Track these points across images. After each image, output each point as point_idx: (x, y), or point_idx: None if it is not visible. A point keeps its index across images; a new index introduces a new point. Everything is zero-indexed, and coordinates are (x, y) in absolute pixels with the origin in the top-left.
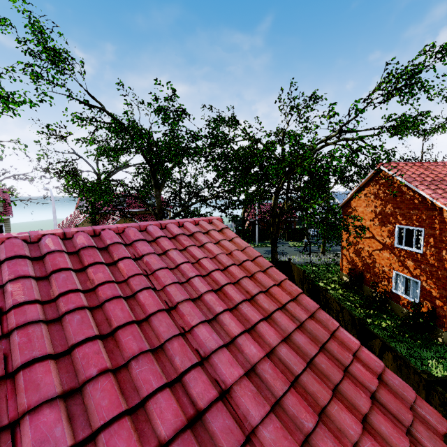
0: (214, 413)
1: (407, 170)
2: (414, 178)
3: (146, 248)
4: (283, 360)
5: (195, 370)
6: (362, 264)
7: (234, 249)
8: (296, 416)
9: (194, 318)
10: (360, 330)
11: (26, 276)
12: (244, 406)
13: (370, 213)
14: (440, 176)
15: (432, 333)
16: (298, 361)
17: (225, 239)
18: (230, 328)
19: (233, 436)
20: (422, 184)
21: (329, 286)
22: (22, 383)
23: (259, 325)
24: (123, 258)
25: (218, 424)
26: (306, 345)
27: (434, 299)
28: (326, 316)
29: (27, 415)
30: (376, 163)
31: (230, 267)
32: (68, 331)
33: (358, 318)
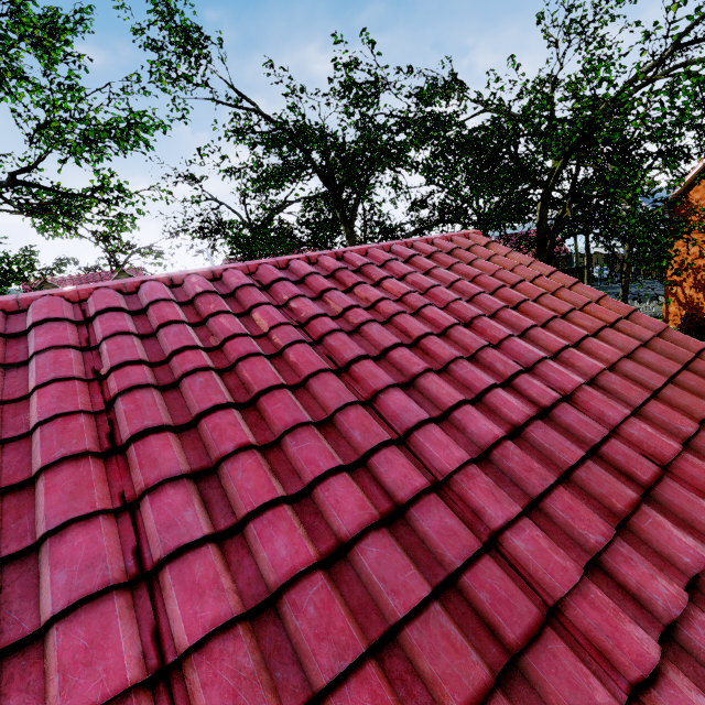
0: (562, 410)
1: None
2: None
3: (405, 268)
4: (632, 376)
5: (524, 375)
6: None
7: (517, 264)
8: (667, 422)
9: (500, 332)
10: None
11: (301, 295)
12: (595, 409)
13: None
14: None
15: None
16: (655, 375)
17: (498, 255)
18: (549, 342)
19: (595, 427)
20: None
21: None
22: (359, 373)
23: (585, 341)
24: (386, 278)
25: (571, 418)
26: (660, 362)
27: None
28: (683, 335)
29: (379, 395)
30: None
31: (521, 284)
32: (371, 339)
33: None
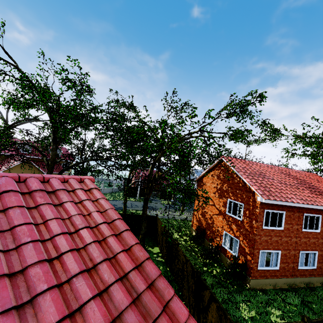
0: None
1: (237, 163)
2: (240, 169)
3: None
4: None
5: None
6: (205, 223)
7: (94, 210)
8: None
9: None
10: (196, 280)
11: None
12: None
13: (214, 188)
14: (254, 171)
15: (244, 280)
16: None
17: (90, 200)
18: (46, 316)
19: None
20: (244, 174)
21: (182, 238)
22: None
23: (88, 304)
24: None
25: None
26: None
27: (246, 255)
28: (164, 283)
29: None
30: (220, 156)
31: (82, 230)
32: None
33: (196, 271)
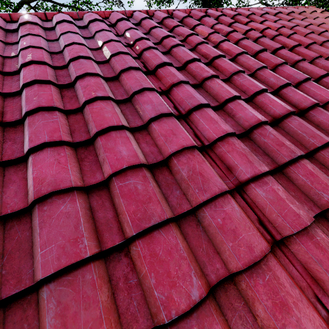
0: None
1: None
2: None
3: (275, 17)
4: None
5: None
6: None
7: None
8: None
9: None
10: None
11: (220, 23)
12: None
13: None
14: None
15: None
16: None
17: None
18: None
19: None
20: None
21: None
22: (264, 57)
23: None
24: (265, 21)
25: None
26: None
27: None
28: None
29: (278, 67)
30: None
31: None
32: (265, 45)
33: None
